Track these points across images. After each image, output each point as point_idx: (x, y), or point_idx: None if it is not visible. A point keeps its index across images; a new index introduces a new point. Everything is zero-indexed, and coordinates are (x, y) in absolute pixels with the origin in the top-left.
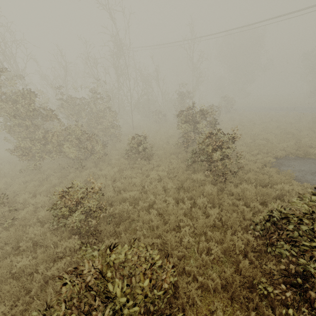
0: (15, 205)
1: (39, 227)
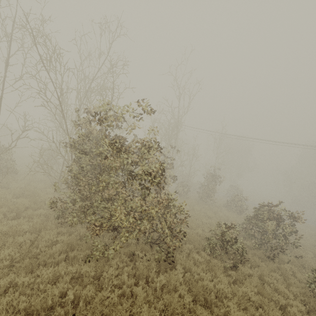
0: None
1: None
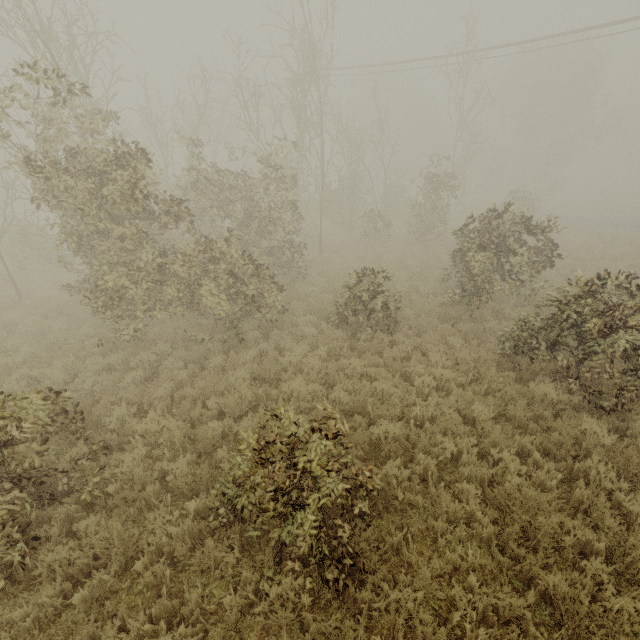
0: (99, 436)
1: (175, 513)
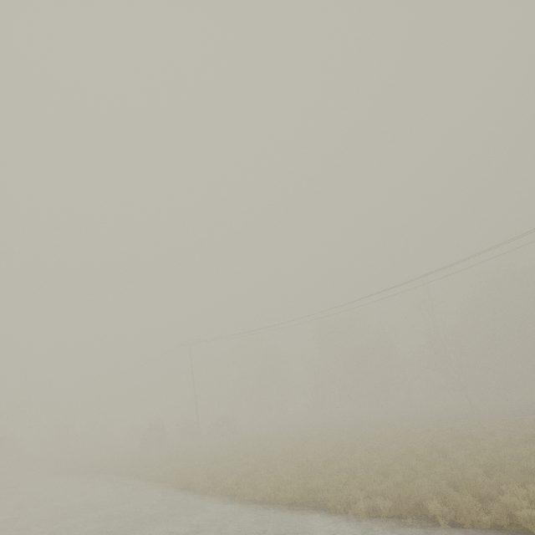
0: None
1: None
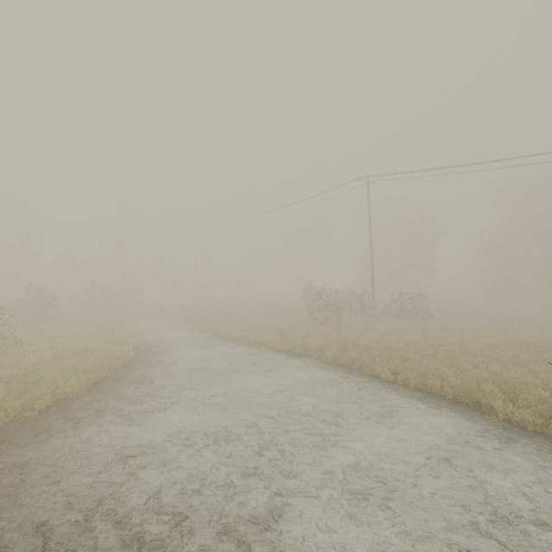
0: None
1: None
